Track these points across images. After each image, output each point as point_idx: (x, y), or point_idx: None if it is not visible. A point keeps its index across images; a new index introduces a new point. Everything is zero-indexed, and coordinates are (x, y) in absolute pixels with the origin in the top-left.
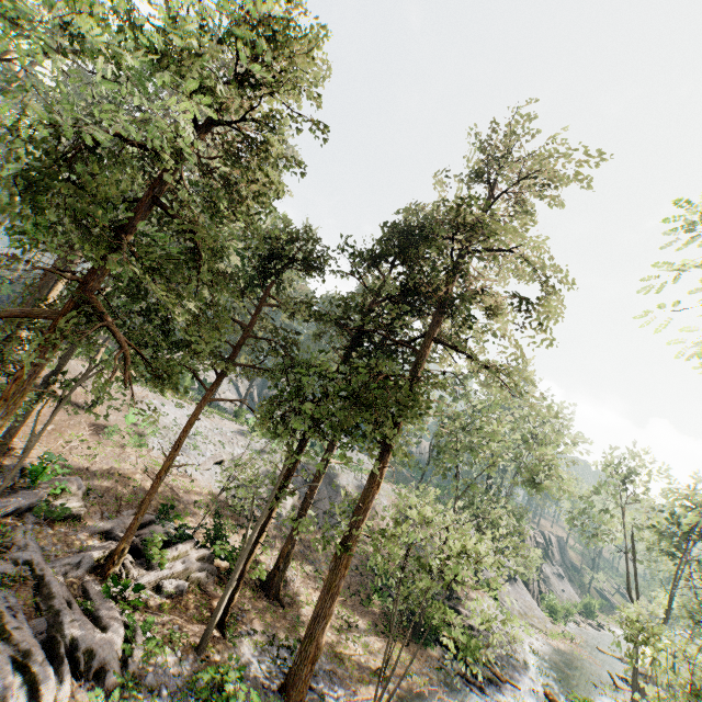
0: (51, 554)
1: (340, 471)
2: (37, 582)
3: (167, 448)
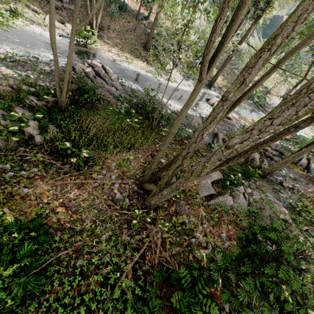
0: (163, 45)
1: (244, 46)
2: (163, 49)
3: (183, 24)
